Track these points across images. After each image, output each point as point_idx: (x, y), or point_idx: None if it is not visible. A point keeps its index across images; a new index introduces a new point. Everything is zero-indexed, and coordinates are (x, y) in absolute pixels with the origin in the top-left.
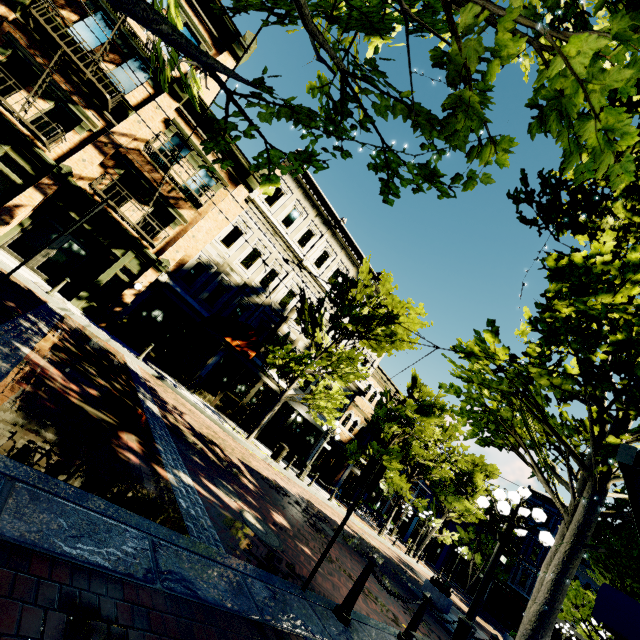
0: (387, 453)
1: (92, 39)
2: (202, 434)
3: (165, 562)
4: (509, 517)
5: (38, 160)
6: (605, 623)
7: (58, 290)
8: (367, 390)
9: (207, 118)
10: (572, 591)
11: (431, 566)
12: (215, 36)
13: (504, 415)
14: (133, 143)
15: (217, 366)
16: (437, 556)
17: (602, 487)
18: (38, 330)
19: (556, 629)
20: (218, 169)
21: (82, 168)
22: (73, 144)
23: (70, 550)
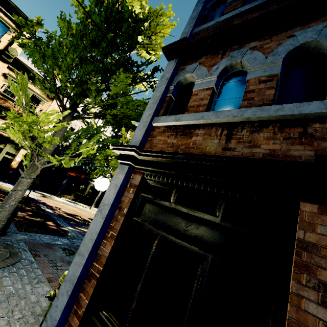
0: None
1: None
2: (71, 213)
3: (73, 242)
4: None
5: None
6: None
7: None
8: None
9: (26, 69)
10: None
11: None
12: (16, 22)
13: None
14: None
15: (68, 183)
16: None
17: None
18: None
19: None
20: (40, 93)
21: None
22: None
23: (56, 243)
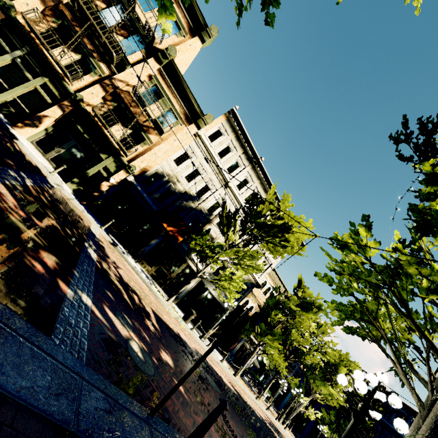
0: (271, 334)
1: (112, 20)
2: (128, 284)
3: None
4: (365, 397)
5: (64, 89)
6: None
7: (61, 176)
8: (263, 285)
9: (177, 77)
10: None
11: (297, 435)
12: (191, 26)
13: (369, 307)
14: (126, 87)
15: (157, 246)
16: (302, 428)
17: None
18: (21, 180)
19: None
20: (179, 111)
21: (90, 98)
22: (88, 83)
23: None
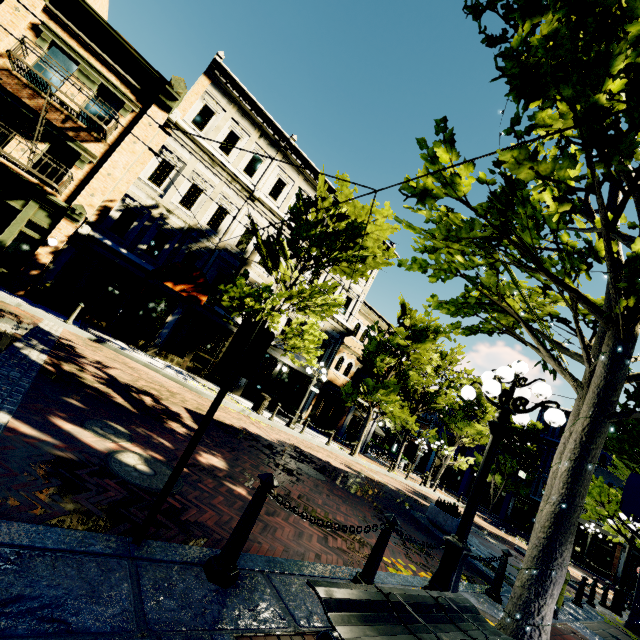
0: (384, 388)
1: None
2: (129, 385)
3: None
4: (501, 401)
5: None
6: (637, 515)
7: None
8: (357, 330)
9: (88, 17)
10: (595, 489)
11: (453, 494)
12: None
13: (486, 282)
14: None
15: (178, 325)
16: (458, 484)
17: (628, 333)
18: None
19: (582, 530)
20: (121, 87)
21: None
22: None
23: None
